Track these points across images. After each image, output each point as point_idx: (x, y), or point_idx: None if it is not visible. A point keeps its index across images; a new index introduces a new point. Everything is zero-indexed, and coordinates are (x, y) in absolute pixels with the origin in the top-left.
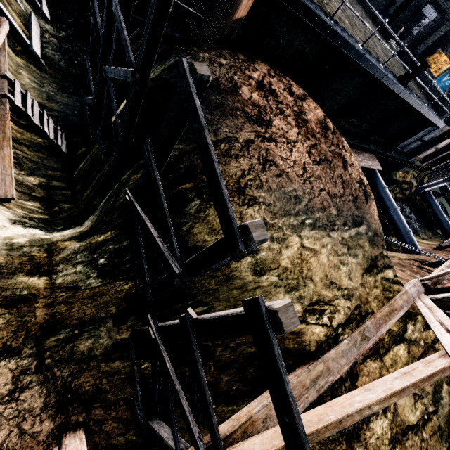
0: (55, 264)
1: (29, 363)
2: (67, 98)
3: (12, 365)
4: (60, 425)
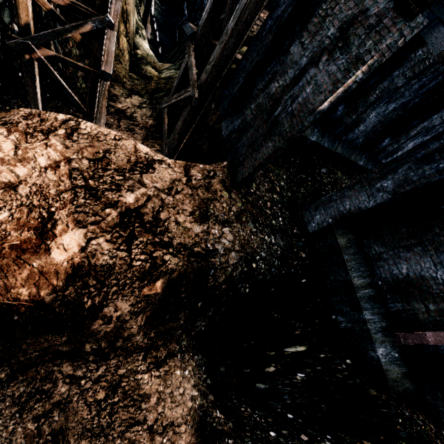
0: (162, 70)
1: (146, 101)
2: (162, 35)
3: (140, 99)
4: (156, 124)
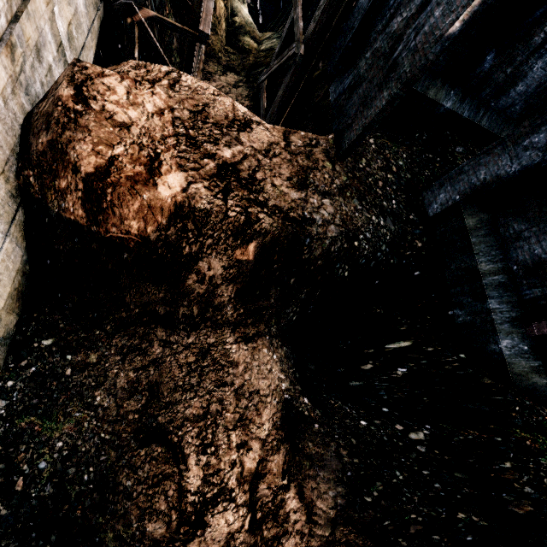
0: (262, 40)
1: (243, 79)
2: (264, 2)
3: (235, 77)
4: (253, 106)
